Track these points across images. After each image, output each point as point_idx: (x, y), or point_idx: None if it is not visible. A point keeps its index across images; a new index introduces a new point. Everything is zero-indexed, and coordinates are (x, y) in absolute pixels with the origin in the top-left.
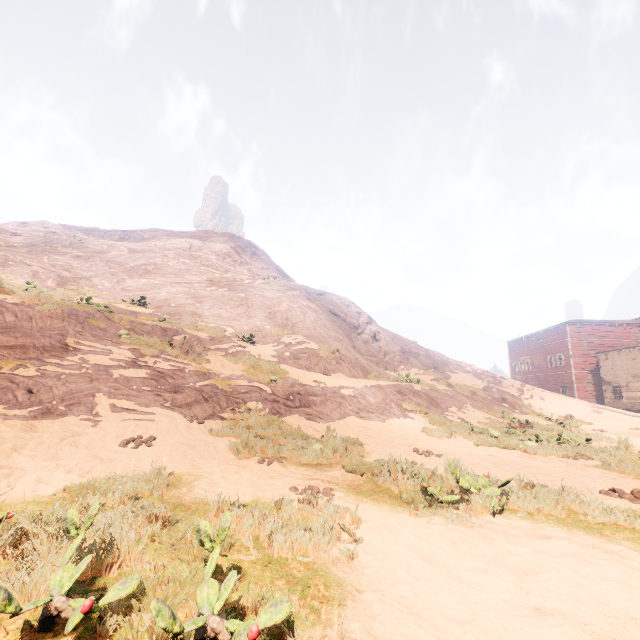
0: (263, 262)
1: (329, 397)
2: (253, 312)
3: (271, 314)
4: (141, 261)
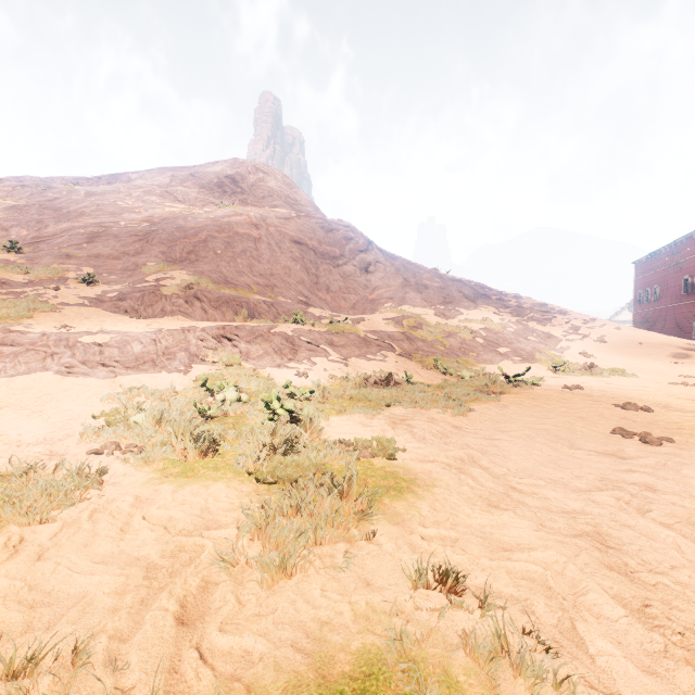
0: (268, 189)
1: (38, 347)
2: (149, 247)
3: (170, 248)
4: (85, 204)
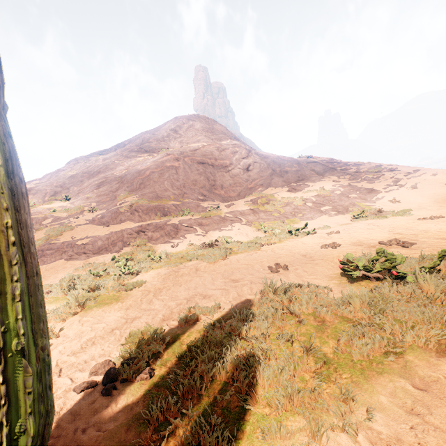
0: (195, 131)
1: (60, 249)
2: (122, 185)
3: (131, 184)
4: (101, 166)
